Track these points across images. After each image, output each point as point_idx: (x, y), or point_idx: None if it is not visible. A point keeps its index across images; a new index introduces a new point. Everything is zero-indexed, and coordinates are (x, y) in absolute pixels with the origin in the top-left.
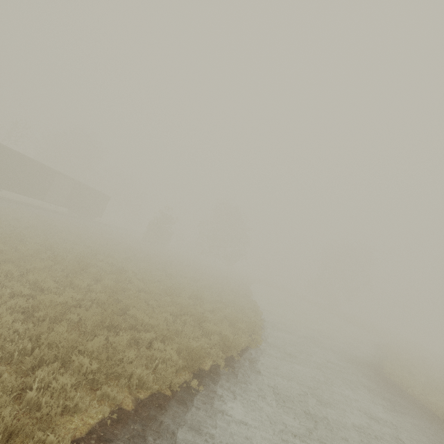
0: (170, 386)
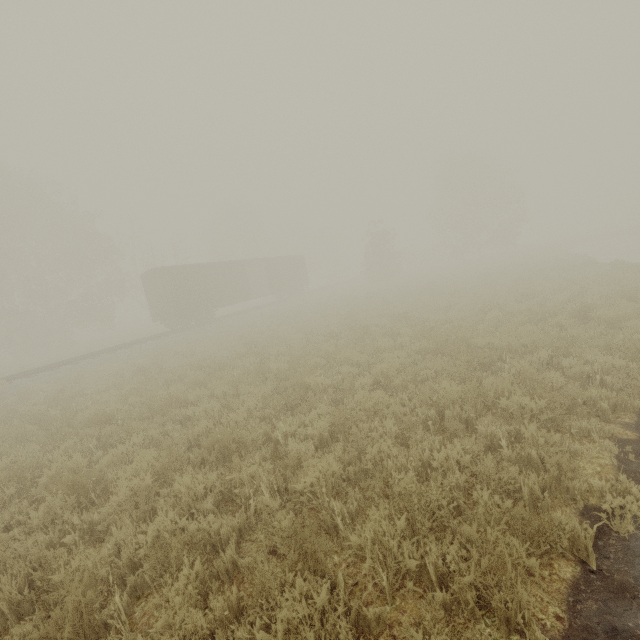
0: None
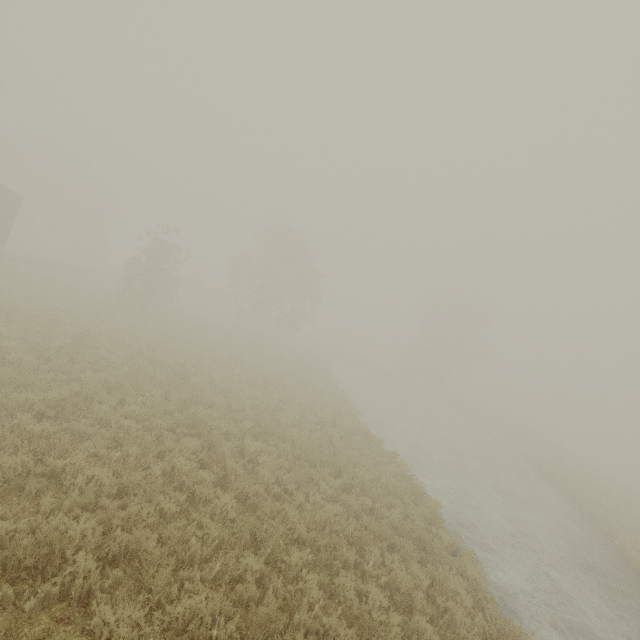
0: None
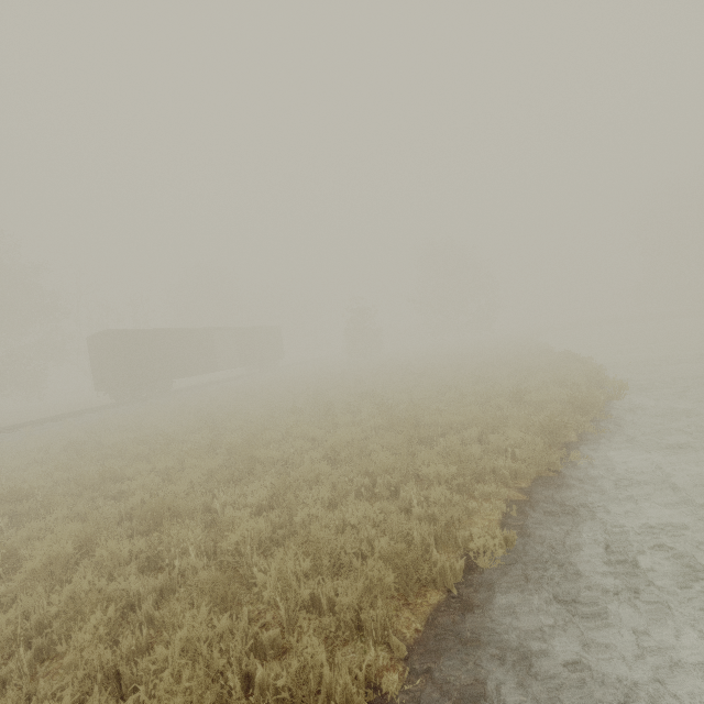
0: (546, 468)
